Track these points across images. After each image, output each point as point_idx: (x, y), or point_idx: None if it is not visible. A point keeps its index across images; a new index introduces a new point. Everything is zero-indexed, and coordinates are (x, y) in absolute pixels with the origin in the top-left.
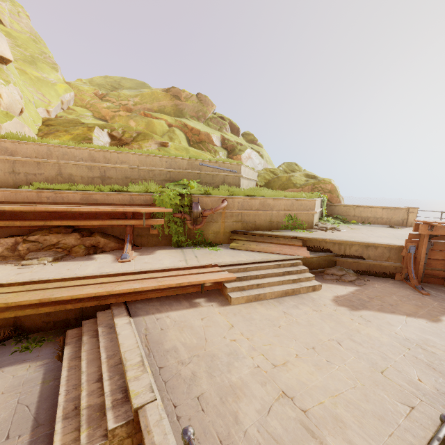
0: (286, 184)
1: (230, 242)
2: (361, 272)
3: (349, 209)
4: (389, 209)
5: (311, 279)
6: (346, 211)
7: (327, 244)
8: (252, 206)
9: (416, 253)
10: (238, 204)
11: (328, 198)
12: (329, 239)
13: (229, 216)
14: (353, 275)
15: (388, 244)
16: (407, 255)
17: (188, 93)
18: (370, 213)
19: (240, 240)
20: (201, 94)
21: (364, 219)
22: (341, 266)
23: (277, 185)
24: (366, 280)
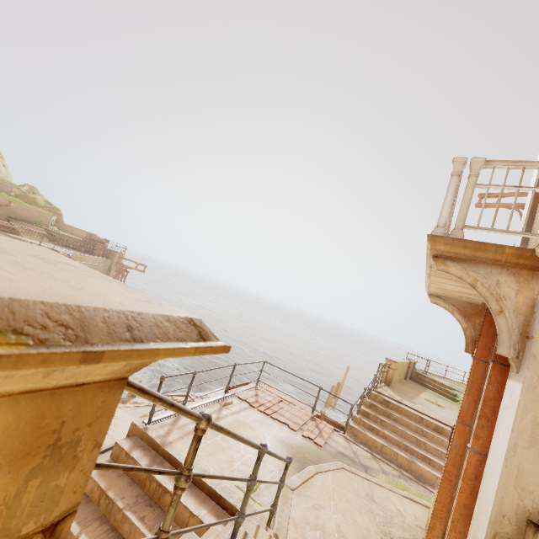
0: (32, 202)
1: (6, 221)
2: (66, 246)
3: (67, 227)
4: (86, 232)
5: (48, 241)
6: (65, 227)
7: (55, 233)
8: (23, 209)
9: (85, 243)
10: (17, 206)
11: (57, 218)
12: (56, 232)
13: (10, 210)
14: (63, 245)
15: (77, 238)
16: (82, 243)
17: None
18: (77, 231)
19: (14, 221)
20: None
21: (73, 233)
22: (58, 243)
23: (26, 200)
24: (67, 247)
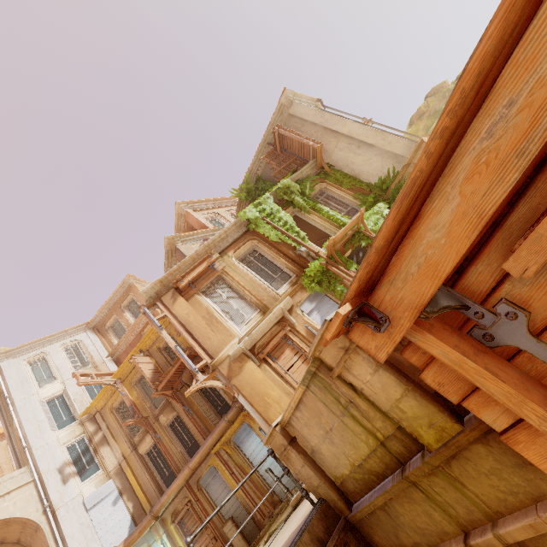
0: None
1: None
2: None
3: None
4: None
5: None
6: None
7: None
8: None
9: None
10: None
11: None
12: None
13: None
14: None
15: None
16: None
17: (422, 105)
18: None
19: None
20: (429, 93)
21: None
22: None
23: None
24: None
